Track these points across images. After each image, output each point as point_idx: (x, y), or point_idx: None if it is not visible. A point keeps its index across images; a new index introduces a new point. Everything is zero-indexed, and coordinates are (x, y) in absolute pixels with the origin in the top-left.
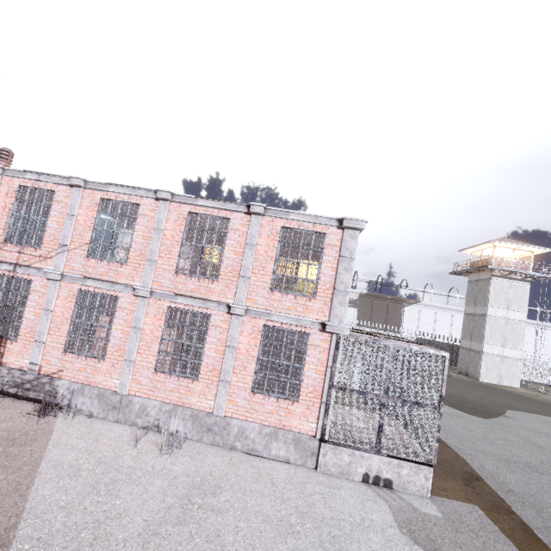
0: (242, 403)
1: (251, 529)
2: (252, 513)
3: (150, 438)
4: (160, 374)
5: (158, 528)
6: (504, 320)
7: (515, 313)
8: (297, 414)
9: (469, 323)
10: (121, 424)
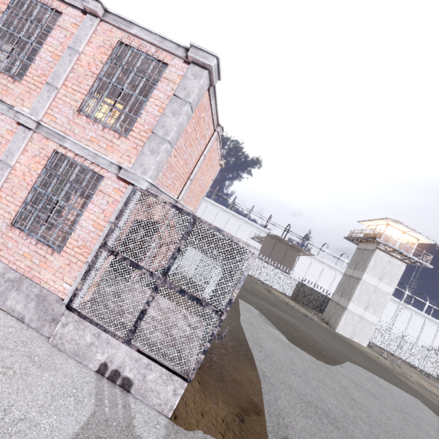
0: None
1: None
2: None
3: None
4: None
5: None
6: (374, 288)
7: (385, 285)
8: (53, 267)
9: (345, 282)
10: None
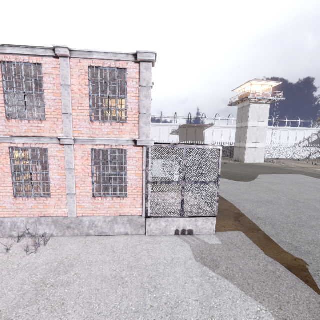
0: (88, 206)
1: (91, 291)
2: (94, 278)
3: (22, 243)
4: (19, 199)
5: (10, 314)
6: (257, 128)
7: (262, 123)
8: (128, 205)
9: (239, 133)
10: (0, 238)
